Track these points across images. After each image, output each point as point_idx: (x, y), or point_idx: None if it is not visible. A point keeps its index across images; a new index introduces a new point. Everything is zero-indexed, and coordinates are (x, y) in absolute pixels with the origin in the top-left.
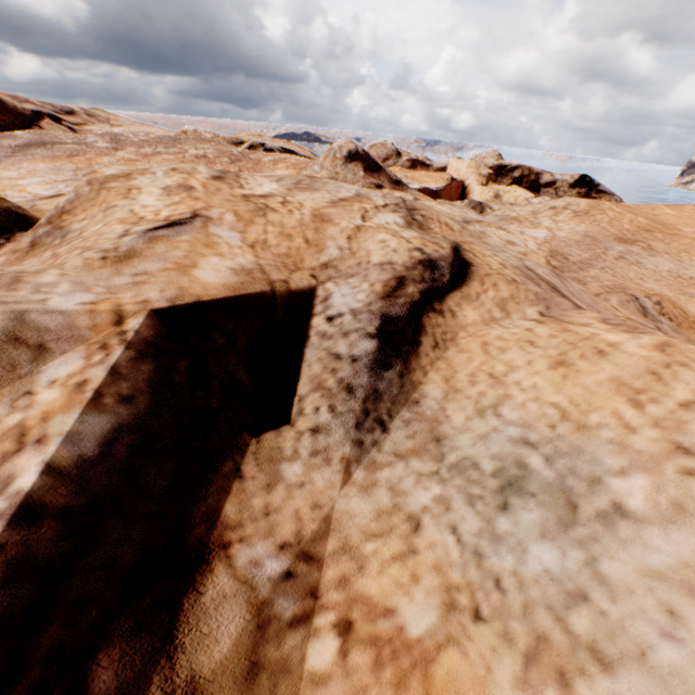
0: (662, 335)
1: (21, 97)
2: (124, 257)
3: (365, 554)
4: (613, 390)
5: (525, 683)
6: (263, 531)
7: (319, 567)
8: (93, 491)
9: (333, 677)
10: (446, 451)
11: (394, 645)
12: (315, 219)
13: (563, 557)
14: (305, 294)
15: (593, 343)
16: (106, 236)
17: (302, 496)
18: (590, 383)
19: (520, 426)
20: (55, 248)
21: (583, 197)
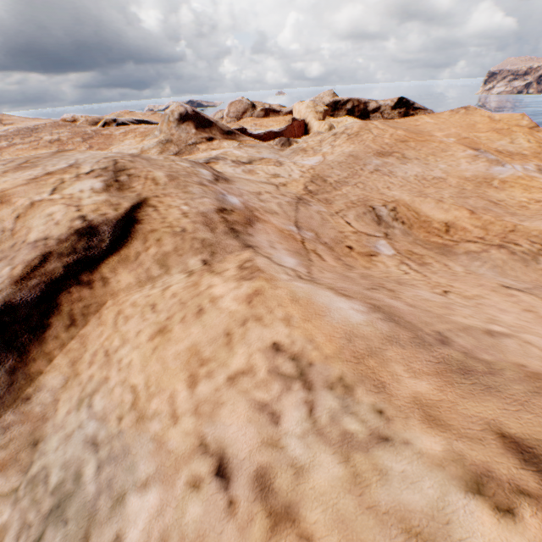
0: (386, 241)
1: None
2: None
3: None
4: (184, 363)
5: None
6: None
7: None
8: None
9: None
10: (36, 458)
11: None
12: None
13: None
14: None
15: (200, 300)
16: None
17: None
18: (170, 356)
19: (99, 419)
20: None
21: (403, 115)
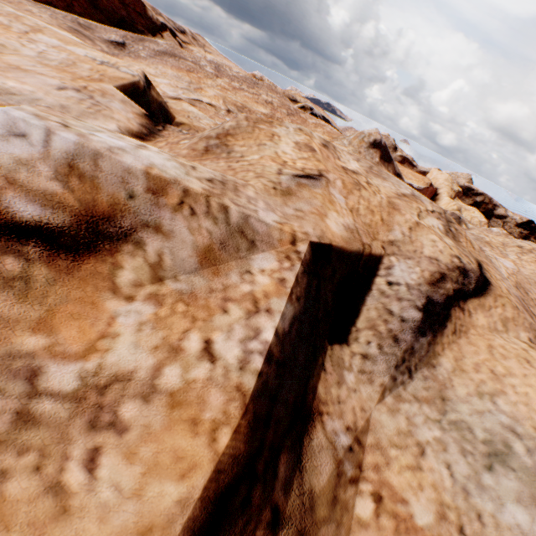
0: None
1: (158, 10)
2: (286, 192)
3: (390, 455)
4: None
5: None
6: (337, 413)
7: (363, 451)
8: (284, 353)
9: (371, 526)
10: (448, 409)
11: (407, 524)
12: (389, 205)
13: (532, 522)
14: (376, 259)
15: None
16: (268, 169)
17: (355, 399)
18: None
19: (510, 417)
20: (226, 160)
21: (523, 237)
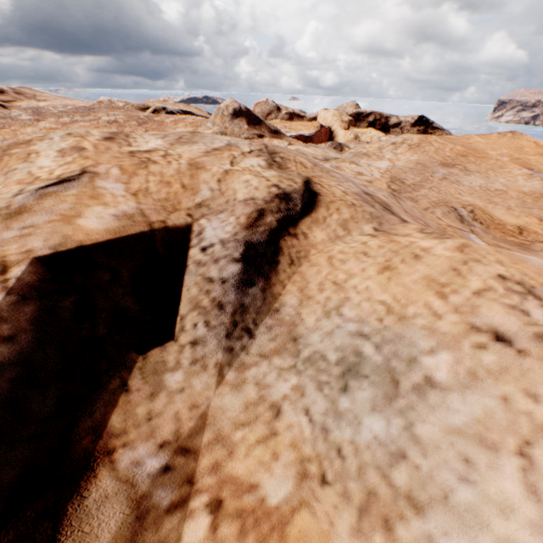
0: (475, 236)
1: None
2: (14, 214)
3: (235, 441)
4: (425, 286)
5: (359, 532)
6: (145, 434)
7: (196, 457)
8: None
9: None
10: (302, 348)
11: (257, 515)
12: (191, 167)
13: (388, 425)
14: (183, 231)
15: (411, 250)
16: (3, 196)
17: (182, 400)
18: (408, 282)
19: (357, 322)
20: None
21: (422, 133)
